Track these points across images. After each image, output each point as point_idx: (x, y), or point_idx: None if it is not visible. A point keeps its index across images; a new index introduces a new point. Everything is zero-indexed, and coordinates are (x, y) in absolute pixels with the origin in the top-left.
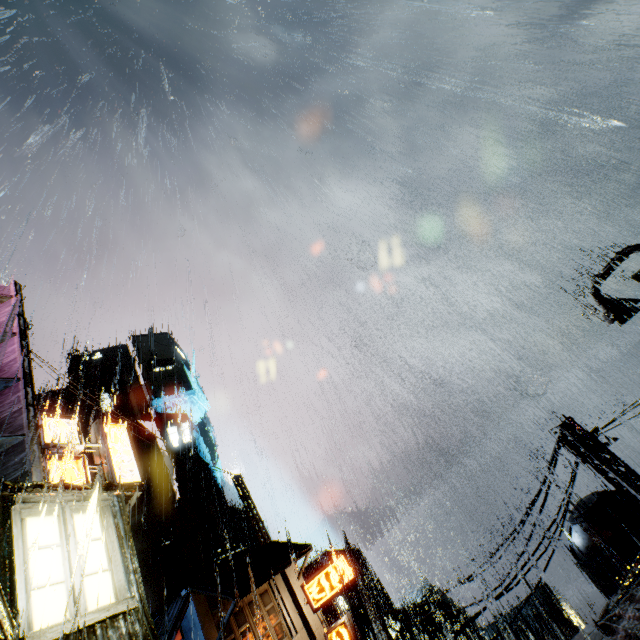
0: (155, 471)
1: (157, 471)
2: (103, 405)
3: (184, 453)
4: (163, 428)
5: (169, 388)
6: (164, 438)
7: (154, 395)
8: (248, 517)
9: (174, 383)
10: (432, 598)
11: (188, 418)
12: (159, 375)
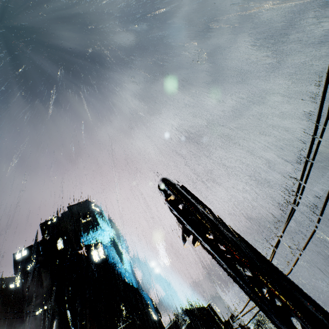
0: (89, 276)
1: (90, 276)
2: (58, 246)
3: (101, 264)
4: (89, 252)
5: (88, 231)
6: (90, 258)
7: (81, 236)
8: (138, 296)
9: (91, 227)
10: (259, 326)
11: (102, 244)
12: (83, 224)
